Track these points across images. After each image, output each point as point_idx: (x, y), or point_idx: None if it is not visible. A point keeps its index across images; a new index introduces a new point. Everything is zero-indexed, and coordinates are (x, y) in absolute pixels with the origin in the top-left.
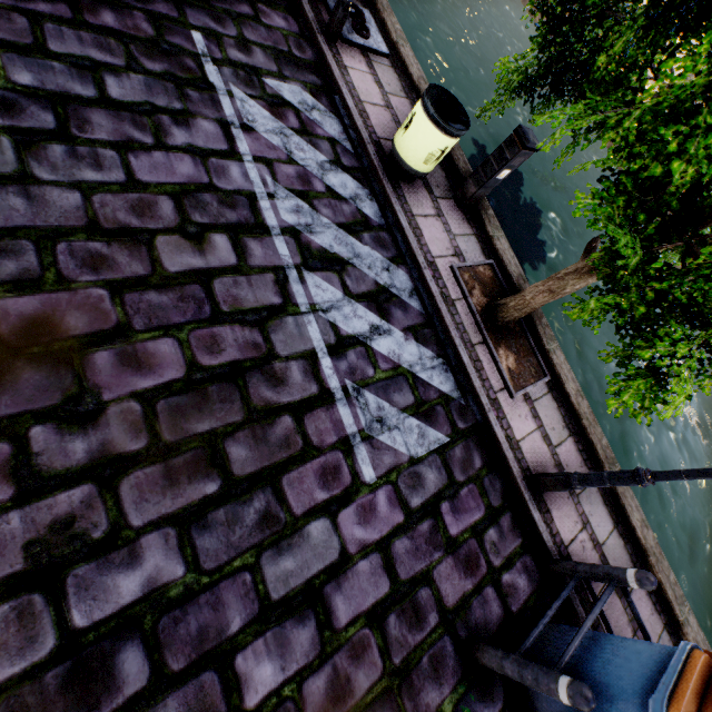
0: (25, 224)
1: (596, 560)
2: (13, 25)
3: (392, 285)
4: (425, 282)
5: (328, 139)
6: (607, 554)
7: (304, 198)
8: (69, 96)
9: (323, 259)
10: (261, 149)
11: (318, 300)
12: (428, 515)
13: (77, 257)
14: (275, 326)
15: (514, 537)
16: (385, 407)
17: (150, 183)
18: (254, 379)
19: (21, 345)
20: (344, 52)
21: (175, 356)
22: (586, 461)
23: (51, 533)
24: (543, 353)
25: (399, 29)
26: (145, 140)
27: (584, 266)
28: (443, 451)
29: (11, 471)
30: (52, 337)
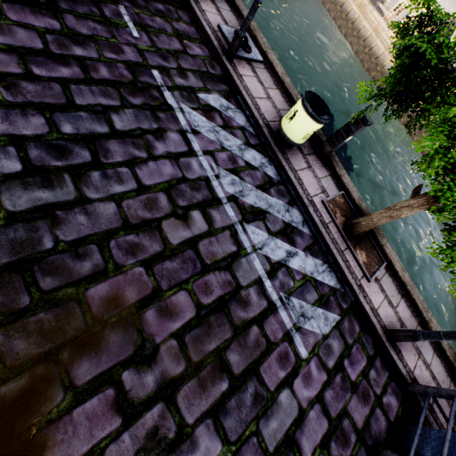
0: (89, 233)
1: (429, 376)
2: (53, 91)
3: (292, 221)
4: (310, 214)
5: (240, 128)
6: (433, 370)
7: (235, 173)
8: (94, 135)
9: (253, 213)
10: (206, 145)
11: (256, 242)
12: (338, 371)
13: (122, 248)
14: (236, 266)
15: (384, 372)
16: (303, 305)
17: (151, 185)
18: (232, 306)
19: (105, 318)
20: (238, 65)
21: (188, 302)
22: (412, 312)
23: (147, 441)
24: (379, 246)
25: (265, 41)
26: (142, 155)
27: (414, 203)
28: (338, 326)
29: (117, 406)
30: (120, 308)
